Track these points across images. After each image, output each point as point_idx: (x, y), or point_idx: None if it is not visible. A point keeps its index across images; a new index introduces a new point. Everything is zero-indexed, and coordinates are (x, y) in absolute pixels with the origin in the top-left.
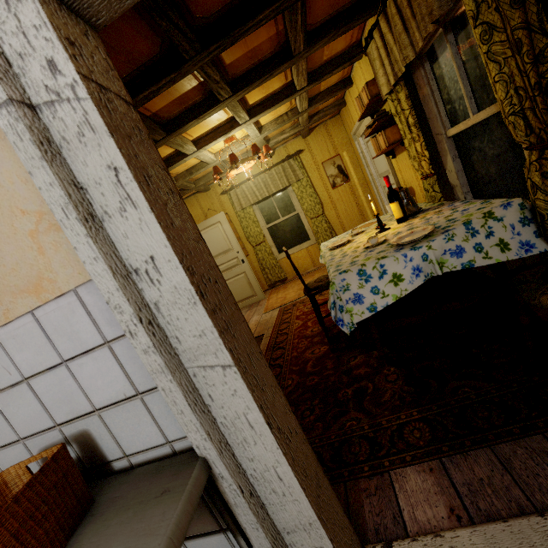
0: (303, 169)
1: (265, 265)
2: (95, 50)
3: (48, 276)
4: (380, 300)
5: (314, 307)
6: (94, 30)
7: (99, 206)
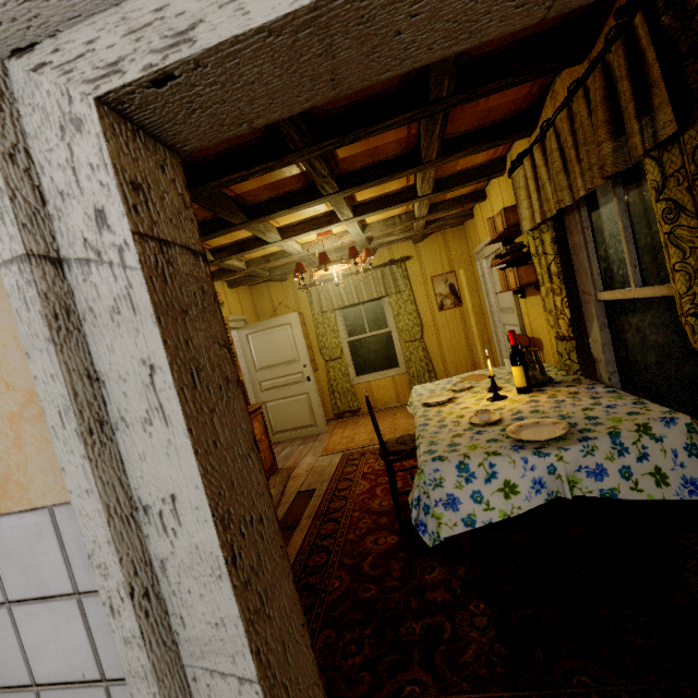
0: (407, 280)
1: (335, 387)
2: (169, 186)
3: (18, 478)
4: (482, 512)
5: (389, 478)
6: (176, 154)
7: (116, 408)
